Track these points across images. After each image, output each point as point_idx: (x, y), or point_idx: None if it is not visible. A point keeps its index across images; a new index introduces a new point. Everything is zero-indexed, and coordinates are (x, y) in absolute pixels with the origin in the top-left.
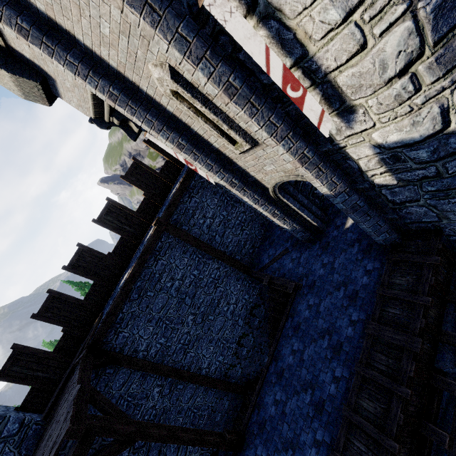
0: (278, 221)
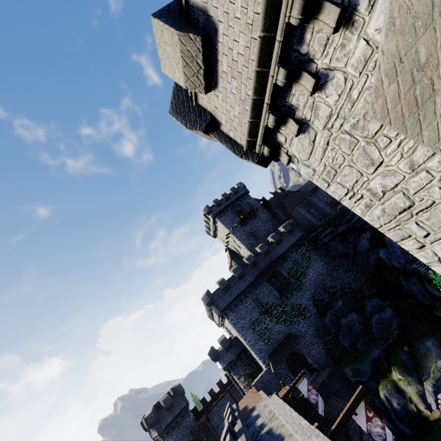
0: None
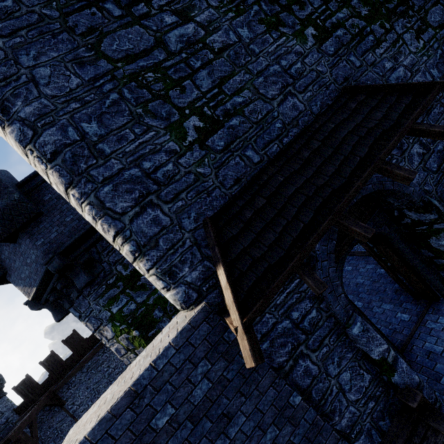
0: None
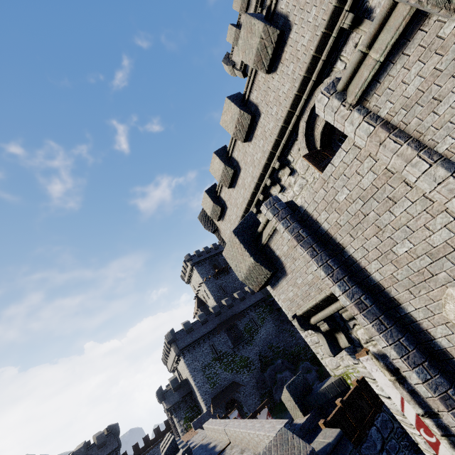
0: None
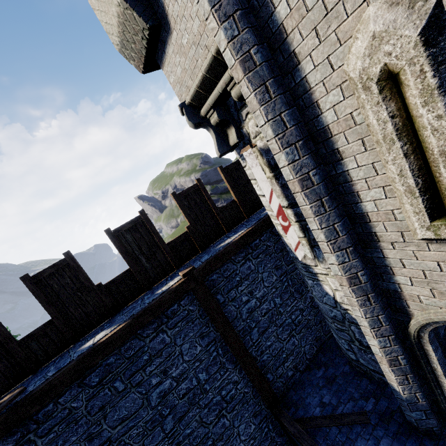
0: (392, 373)
